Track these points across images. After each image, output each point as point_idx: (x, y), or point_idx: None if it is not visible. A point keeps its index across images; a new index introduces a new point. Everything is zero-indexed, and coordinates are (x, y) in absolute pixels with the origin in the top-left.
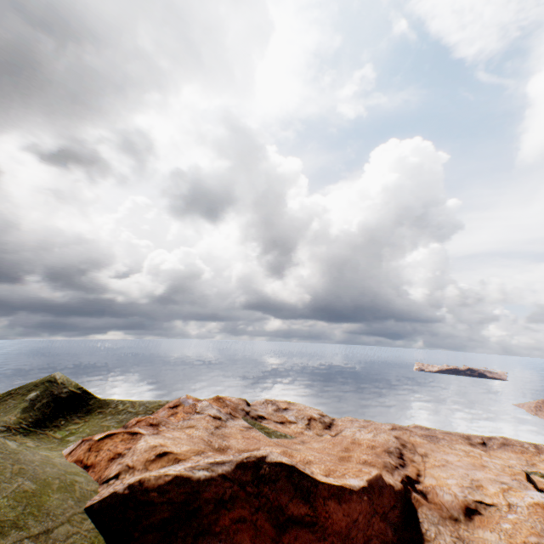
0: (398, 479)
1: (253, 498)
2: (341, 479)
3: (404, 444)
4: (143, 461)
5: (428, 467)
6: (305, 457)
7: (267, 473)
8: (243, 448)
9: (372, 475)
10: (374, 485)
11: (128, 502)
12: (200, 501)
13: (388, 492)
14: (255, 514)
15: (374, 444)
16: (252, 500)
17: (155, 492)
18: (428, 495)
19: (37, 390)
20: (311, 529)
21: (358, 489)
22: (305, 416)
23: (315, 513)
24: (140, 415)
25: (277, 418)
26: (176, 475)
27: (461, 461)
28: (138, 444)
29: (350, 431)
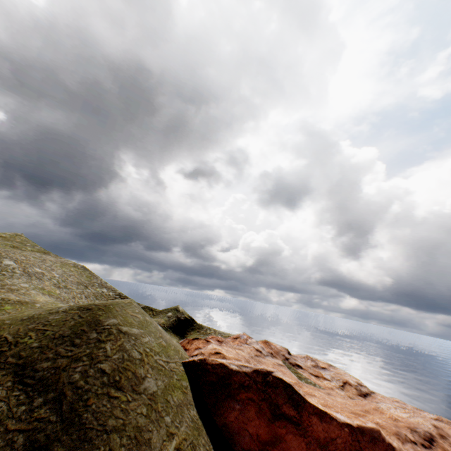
0: (408, 449)
1: (261, 392)
2: (328, 409)
3: (444, 435)
4: (208, 352)
5: None
6: (311, 392)
7: (271, 380)
8: None
9: (367, 425)
10: (366, 432)
11: (198, 366)
12: (231, 380)
13: (384, 447)
14: (260, 401)
15: (399, 419)
16: (260, 392)
17: (210, 366)
18: None
19: (171, 312)
20: (296, 426)
21: (342, 422)
22: (340, 379)
23: (300, 418)
24: None
25: (313, 371)
26: (221, 362)
27: None
28: (208, 346)
29: (385, 405)
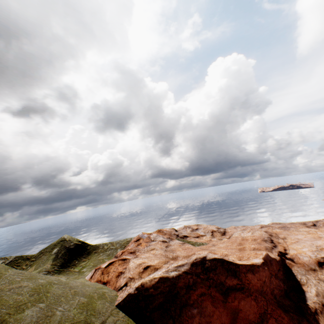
0: (276, 254)
1: (205, 281)
2: (249, 261)
3: (270, 234)
4: (137, 274)
5: (289, 244)
6: (222, 253)
7: (209, 265)
8: (185, 255)
9: (263, 255)
10: (266, 260)
11: (138, 297)
12: (177, 289)
13: (274, 262)
14: (209, 290)
15: (255, 238)
16: (205, 282)
17: (152, 289)
18: (294, 260)
19: (57, 247)
20: (241, 291)
21: (260, 264)
22: (209, 231)
23: (242, 282)
24: (118, 249)
25: (194, 235)
26: (160, 277)
27: (306, 237)
28: (130, 265)
29: (237, 233)
